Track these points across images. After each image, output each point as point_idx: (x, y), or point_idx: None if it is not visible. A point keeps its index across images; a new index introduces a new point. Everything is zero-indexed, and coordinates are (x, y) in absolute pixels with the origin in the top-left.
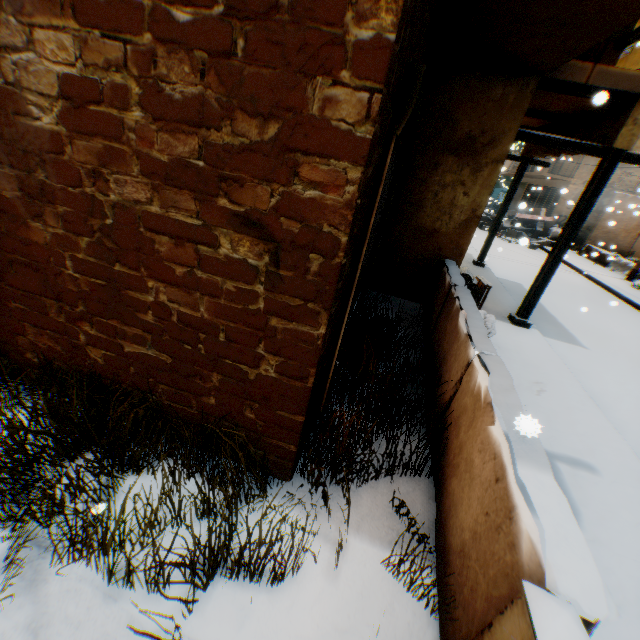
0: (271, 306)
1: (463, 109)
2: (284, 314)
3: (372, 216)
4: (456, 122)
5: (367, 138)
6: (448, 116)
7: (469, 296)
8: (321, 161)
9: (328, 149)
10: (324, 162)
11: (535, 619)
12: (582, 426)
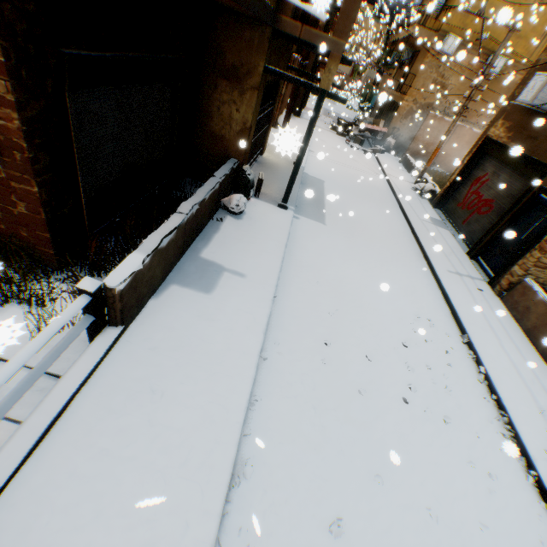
0: (10, 176)
1: (227, 45)
2: (18, 180)
3: (73, 132)
4: (224, 55)
5: (14, 101)
6: (218, 49)
7: (213, 183)
8: (0, 108)
9: (1, 103)
10: (2, 109)
11: (80, 282)
12: (261, 259)
